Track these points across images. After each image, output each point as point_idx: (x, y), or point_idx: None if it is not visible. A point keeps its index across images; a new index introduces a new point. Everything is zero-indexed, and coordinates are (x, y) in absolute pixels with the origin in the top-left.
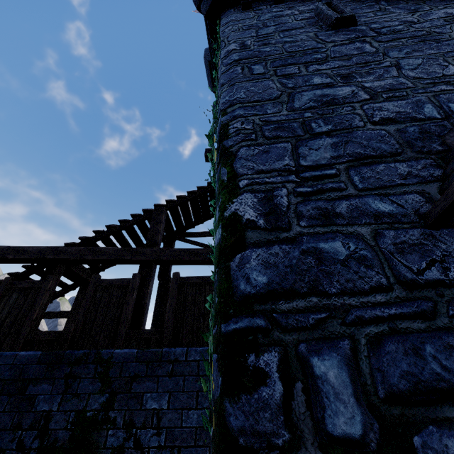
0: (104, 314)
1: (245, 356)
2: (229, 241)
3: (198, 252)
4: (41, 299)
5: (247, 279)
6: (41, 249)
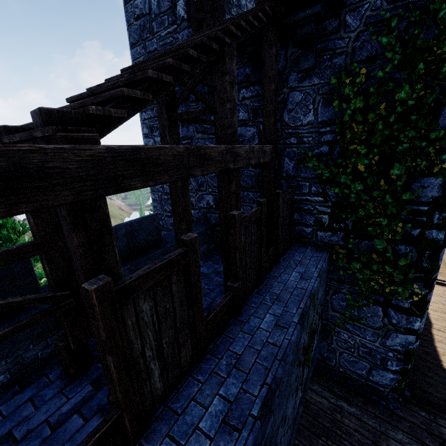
0: (250, 256)
1: (434, 283)
2: (443, 243)
3: (266, 152)
4: (200, 281)
5: (441, 260)
6: (95, 159)
